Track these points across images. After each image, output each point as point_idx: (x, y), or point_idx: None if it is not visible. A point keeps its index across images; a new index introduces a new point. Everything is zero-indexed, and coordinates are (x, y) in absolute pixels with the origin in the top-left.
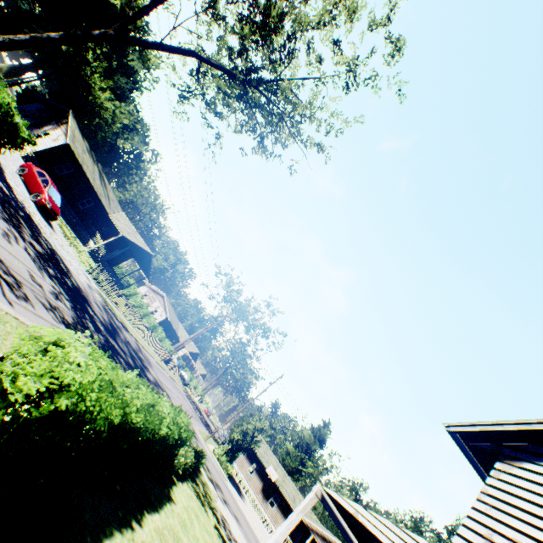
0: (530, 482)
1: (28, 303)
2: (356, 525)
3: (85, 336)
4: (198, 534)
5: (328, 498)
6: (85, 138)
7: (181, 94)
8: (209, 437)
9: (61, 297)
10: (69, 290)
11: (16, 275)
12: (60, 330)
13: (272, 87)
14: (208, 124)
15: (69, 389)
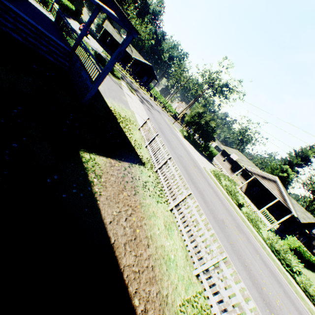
0: None
1: None
2: None
3: None
4: None
5: None
6: (115, 29)
7: None
8: (174, 122)
9: None
10: None
11: None
12: None
13: None
14: None
15: None
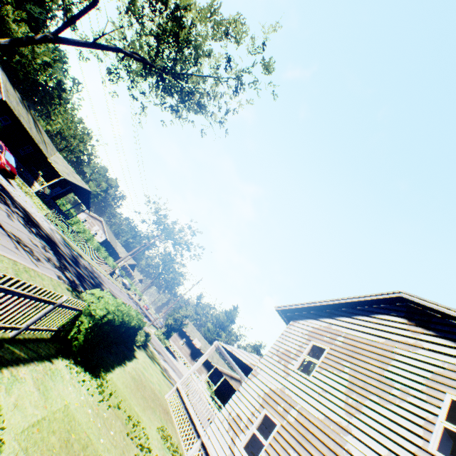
0: (298, 327)
1: (41, 262)
2: (233, 356)
3: (67, 272)
4: (152, 373)
5: (222, 347)
6: (15, 89)
7: (109, 69)
8: (150, 324)
9: (47, 249)
10: (47, 240)
11: (28, 245)
12: (97, 290)
13: (184, 77)
14: (134, 97)
15: (110, 312)
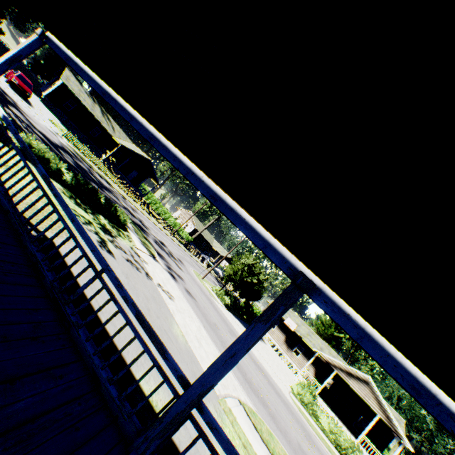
0: None
1: None
2: None
3: None
4: None
5: (56, 39)
6: (83, 86)
7: None
8: (204, 276)
9: None
10: None
11: None
12: None
13: None
14: None
15: None
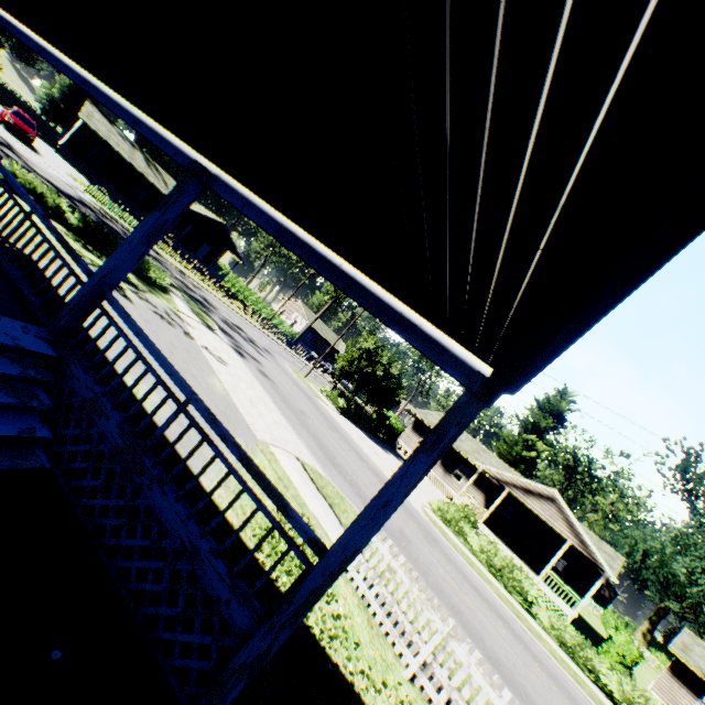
0: None
1: None
2: None
3: None
4: None
5: None
6: (115, 126)
7: None
8: (307, 373)
9: None
10: None
11: None
12: None
13: None
14: None
15: None
